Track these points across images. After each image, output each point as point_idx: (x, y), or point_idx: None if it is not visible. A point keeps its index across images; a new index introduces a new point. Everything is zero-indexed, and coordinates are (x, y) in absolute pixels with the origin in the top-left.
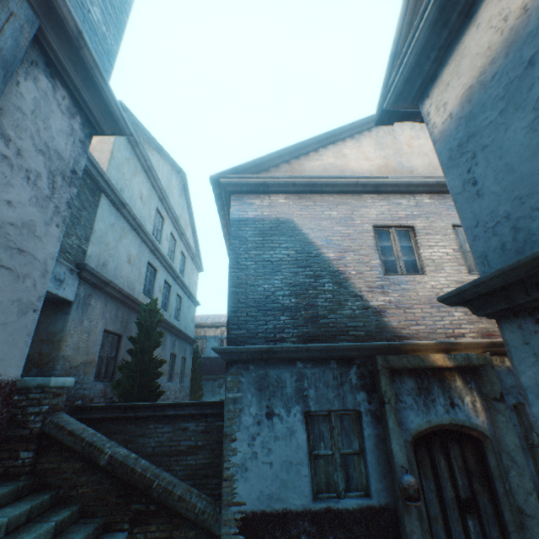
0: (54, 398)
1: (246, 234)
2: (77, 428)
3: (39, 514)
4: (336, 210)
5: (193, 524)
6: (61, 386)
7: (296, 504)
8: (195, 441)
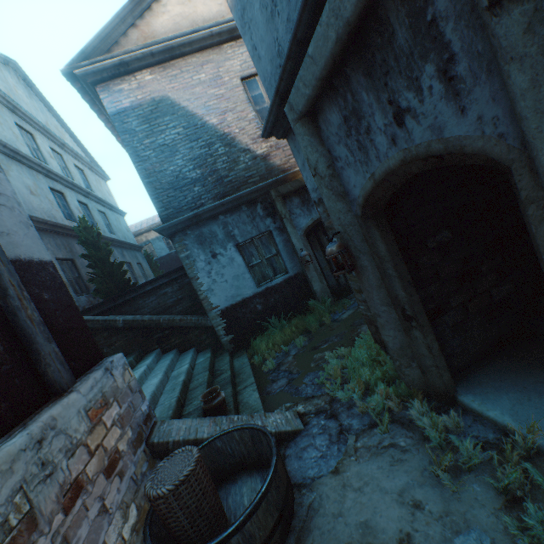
0: None
1: (132, 126)
2: (89, 318)
3: None
4: (203, 72)
5: (195, 329)
6: None
7: (248, 294)
8: (176, 297)
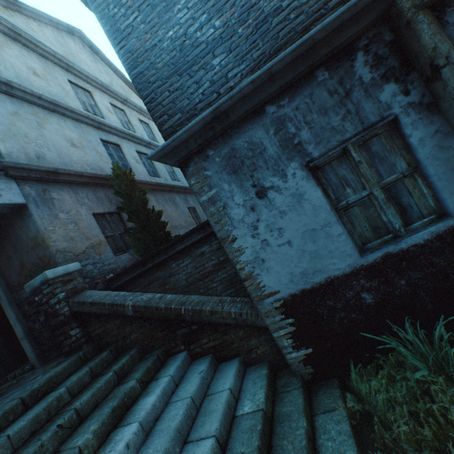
0: (66, 285)
1: None
2: (98, 298)
3: (105, 367)
4: None
5: (238, 326)
6: (67, 274)
7: (340, 269)
8: (217, 259)
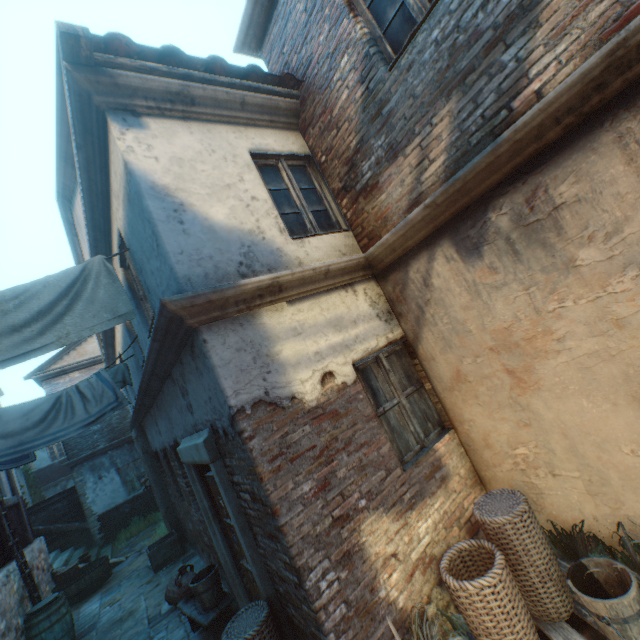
0: None
1: None
2: None
3: None
4: None
5: (77, 531)
6: None
7: (121, 501)
8: (65, 510)
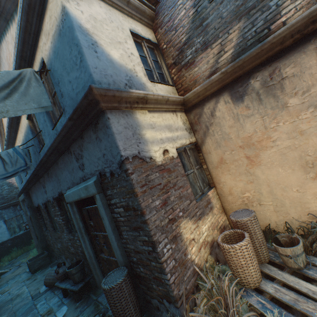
0: None
1: None
2: None
3: None
4: None
5: None
6: None
7: (6, 239)
8: None
